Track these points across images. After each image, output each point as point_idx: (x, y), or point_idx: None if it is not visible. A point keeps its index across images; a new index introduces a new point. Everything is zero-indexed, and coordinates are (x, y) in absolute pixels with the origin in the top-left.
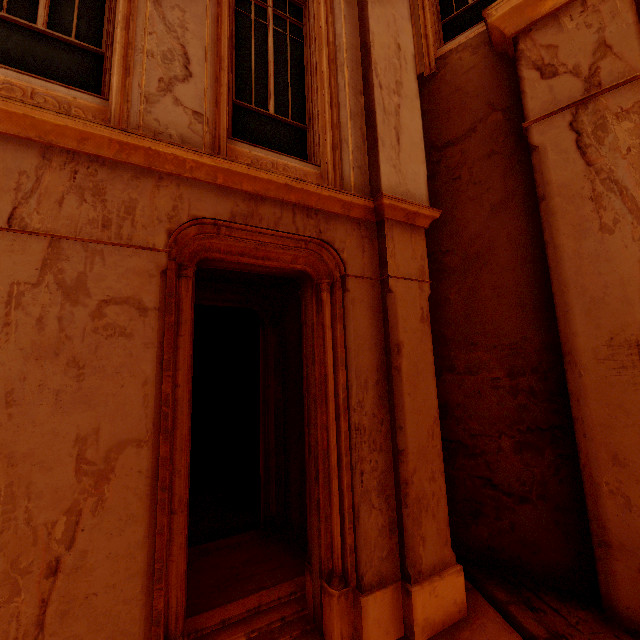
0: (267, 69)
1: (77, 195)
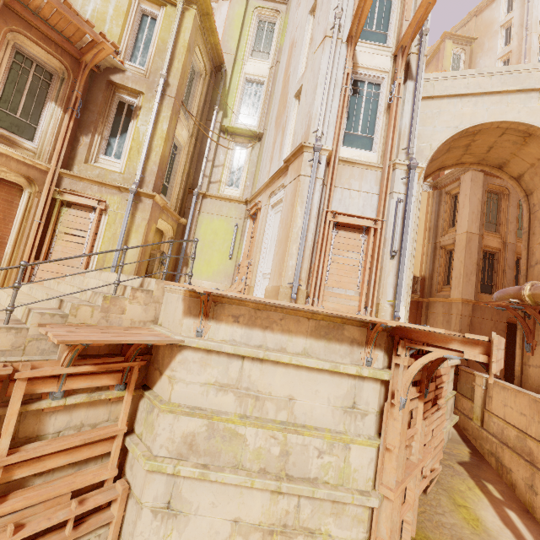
0: (517, 279)
1: (497, 315)
